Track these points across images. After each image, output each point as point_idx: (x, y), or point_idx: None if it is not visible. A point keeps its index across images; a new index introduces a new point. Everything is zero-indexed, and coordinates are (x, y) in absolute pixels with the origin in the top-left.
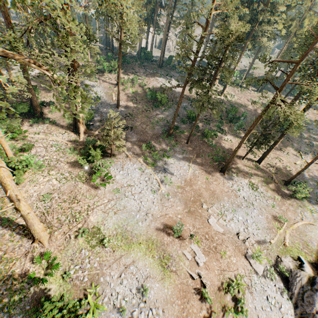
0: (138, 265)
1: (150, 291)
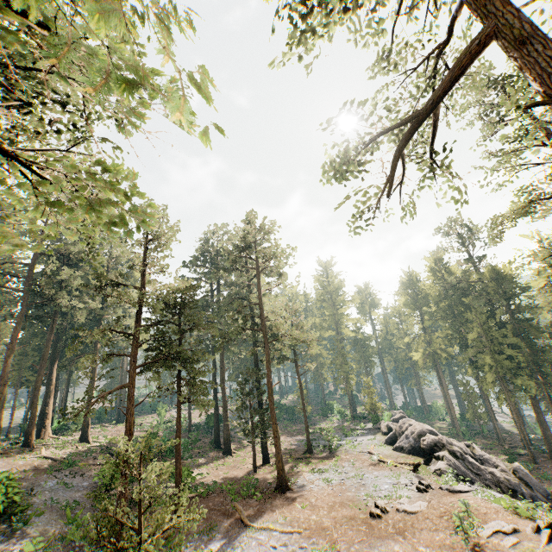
0: None
1: None
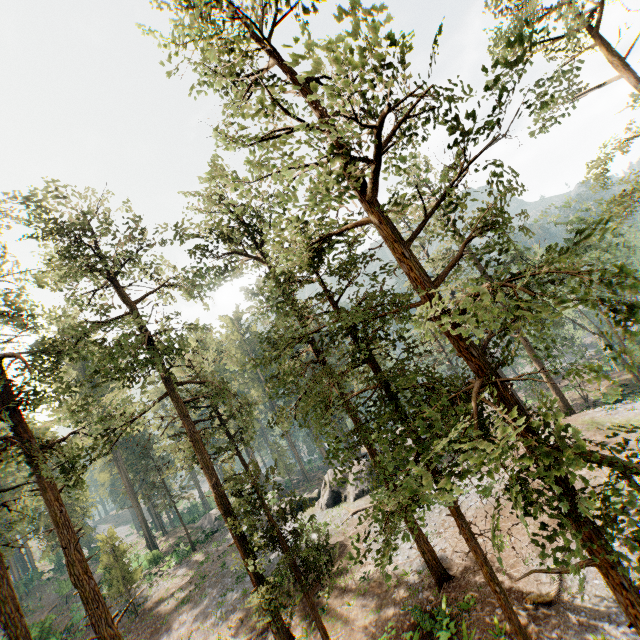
0: (632, 414)
1: (605, 411)
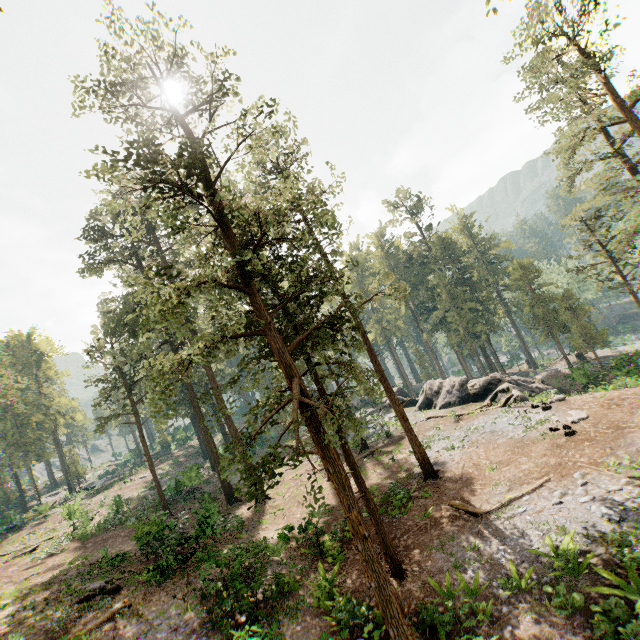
0: None
1: None
